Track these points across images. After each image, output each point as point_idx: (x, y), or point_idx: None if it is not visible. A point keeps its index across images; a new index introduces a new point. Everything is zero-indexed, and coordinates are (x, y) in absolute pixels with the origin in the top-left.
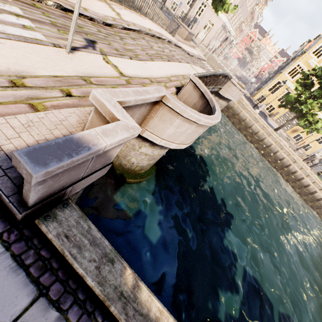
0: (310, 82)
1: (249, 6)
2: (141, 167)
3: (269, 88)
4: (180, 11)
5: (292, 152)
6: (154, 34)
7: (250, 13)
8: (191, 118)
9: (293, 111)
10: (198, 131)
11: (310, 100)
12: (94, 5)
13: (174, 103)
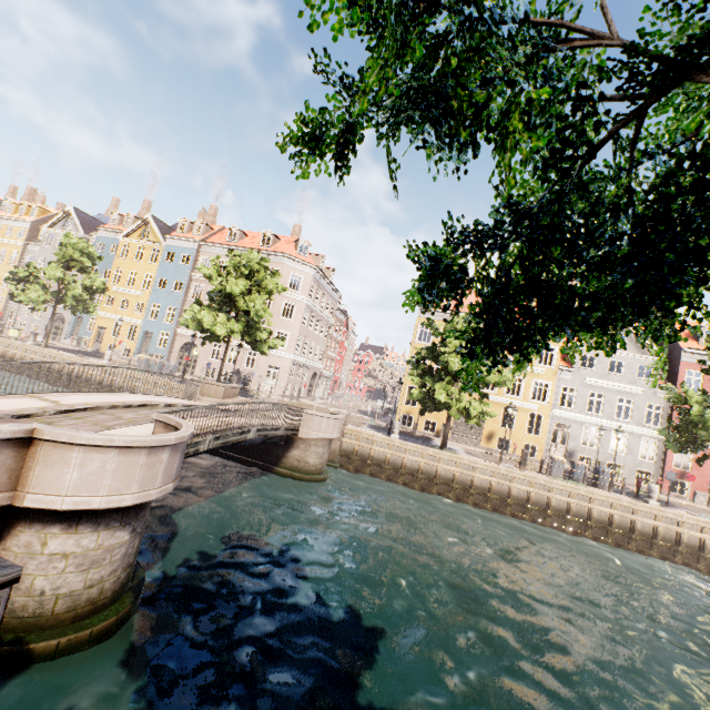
0: (425, 367)
1: (319, 332)
2: (70, 598)
3: (414, 402)
4: (223, 373)
5: (490, 465)
6: (130, 404)
7: (329, 338)
8: (95, 443)
9: (442, 409)
10: (137, 462)
11: (438, 384)
12: (3, 404)
13: (53, 432)
